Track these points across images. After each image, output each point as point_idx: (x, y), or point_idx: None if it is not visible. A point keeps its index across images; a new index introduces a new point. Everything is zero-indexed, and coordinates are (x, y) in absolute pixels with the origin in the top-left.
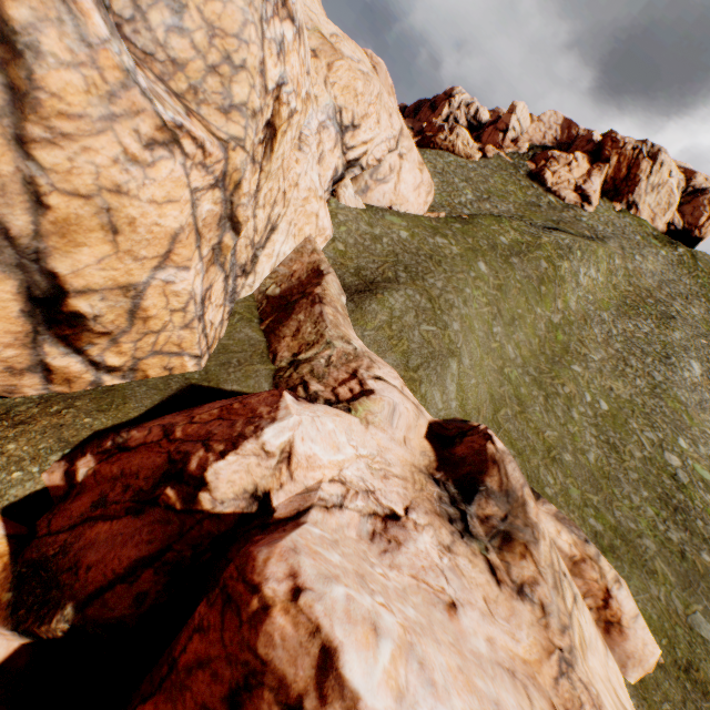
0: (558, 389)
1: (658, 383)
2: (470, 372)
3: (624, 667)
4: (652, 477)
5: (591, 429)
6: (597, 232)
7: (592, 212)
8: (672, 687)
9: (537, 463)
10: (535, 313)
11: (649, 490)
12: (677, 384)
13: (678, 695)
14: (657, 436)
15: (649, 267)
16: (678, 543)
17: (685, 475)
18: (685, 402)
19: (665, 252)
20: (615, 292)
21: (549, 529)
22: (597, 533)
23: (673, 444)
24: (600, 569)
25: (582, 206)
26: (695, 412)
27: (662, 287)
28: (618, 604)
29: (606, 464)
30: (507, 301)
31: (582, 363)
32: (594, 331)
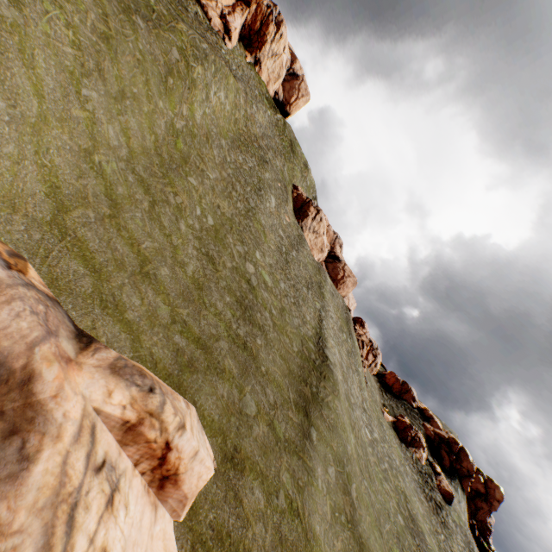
0: (170, 198)
1: (252, 208)
2: (5, 131)
3: (176, 511)
4: (236, 283)
5: (196, 242)
6: (232, 69)
7: (231, 50)
8: (220, 487)
9: (123, 281)
10: (157, 105)
11: (232, 295)
12: (262, 211)
13: (223, 492)
14: (244, 250)
15: (260, 120)
16: (244, 336)
17: (256, 279)
18: (264, 225)
19: (270, 113)
20: (236, 126)
21: (94, 396)
22: (181, 350)
23: (253, 256)
24: (163, 424)
25: (225, 39)
26: (268, 233)
27: (265, 139)
28: (179, 452)
29: (203, 275)
30: (117, 65)
31: (200, 178)
32: (214, 151)
